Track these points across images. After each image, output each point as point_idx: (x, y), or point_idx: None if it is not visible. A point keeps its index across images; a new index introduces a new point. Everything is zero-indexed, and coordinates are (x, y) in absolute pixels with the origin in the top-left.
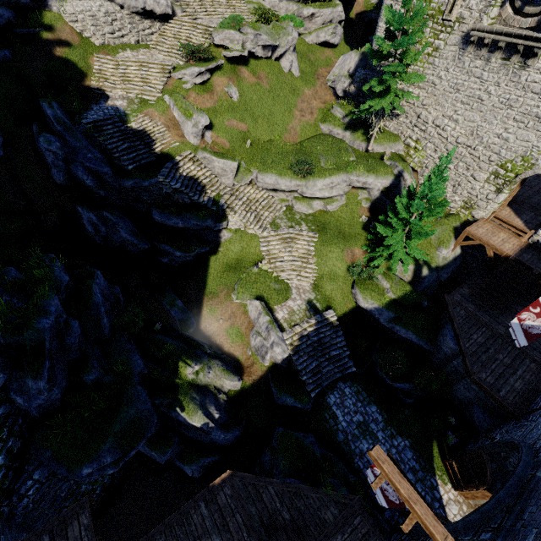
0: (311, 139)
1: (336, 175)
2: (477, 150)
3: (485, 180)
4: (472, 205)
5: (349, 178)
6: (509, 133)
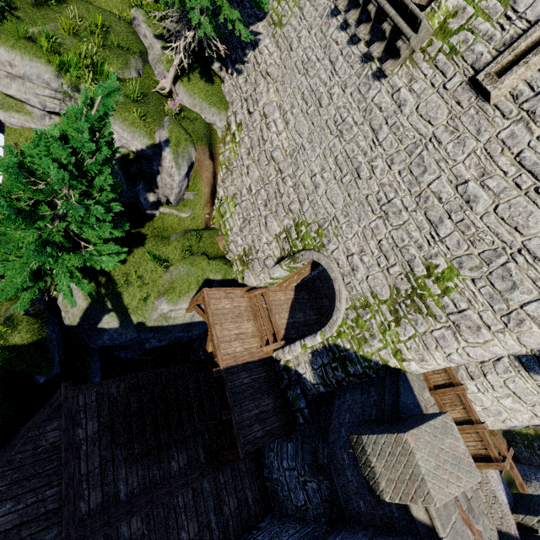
0: (89, 5)
1: (23, 53)
2: (285, 183)
3: (277, 235)
4: (249, 262)
5: (60, 85)
6: (323, 179)
